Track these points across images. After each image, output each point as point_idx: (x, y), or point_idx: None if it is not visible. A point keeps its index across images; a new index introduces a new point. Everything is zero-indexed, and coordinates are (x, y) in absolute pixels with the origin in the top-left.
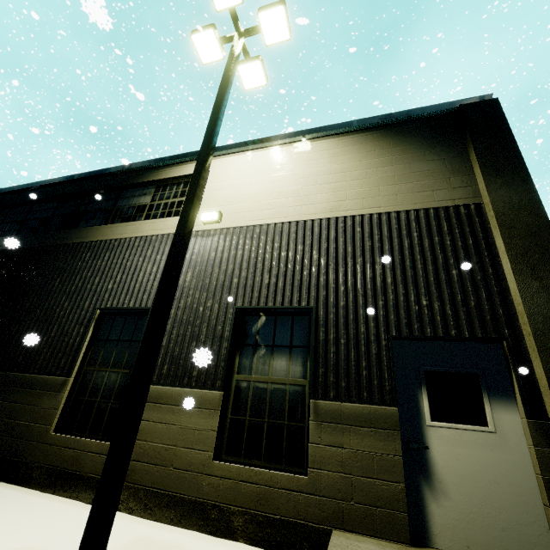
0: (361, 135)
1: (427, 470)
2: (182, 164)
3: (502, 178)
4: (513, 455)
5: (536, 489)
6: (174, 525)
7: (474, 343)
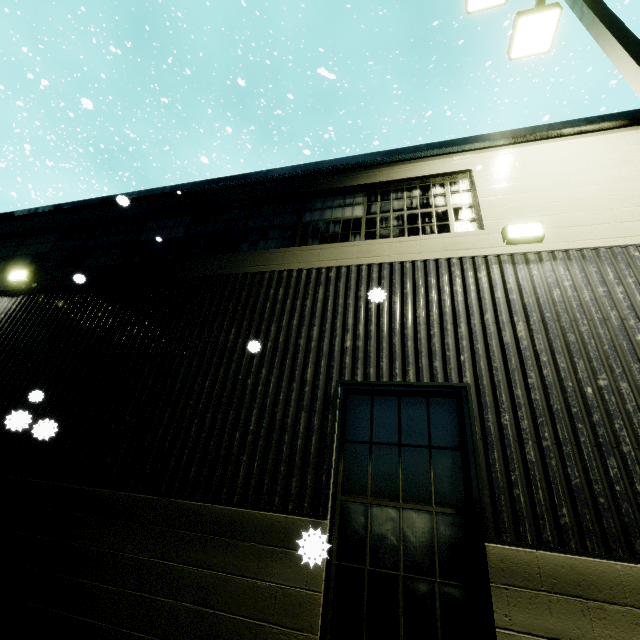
0: None
1: None
2: (411, 162)
3: None
4: None
5: None
6: None
7: None
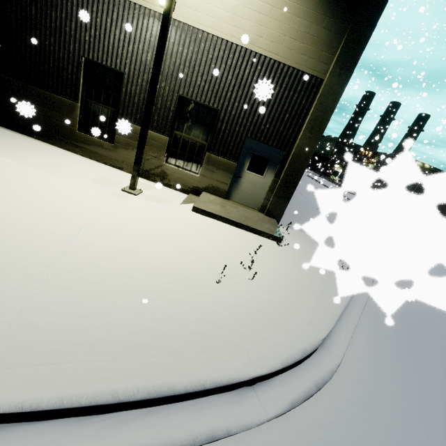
0: None
1: (238, 183)
2: None
3: (340, 70)
4: (264, 185)
5: (265, 194)
6: (147, 179)
7: (276, 149)
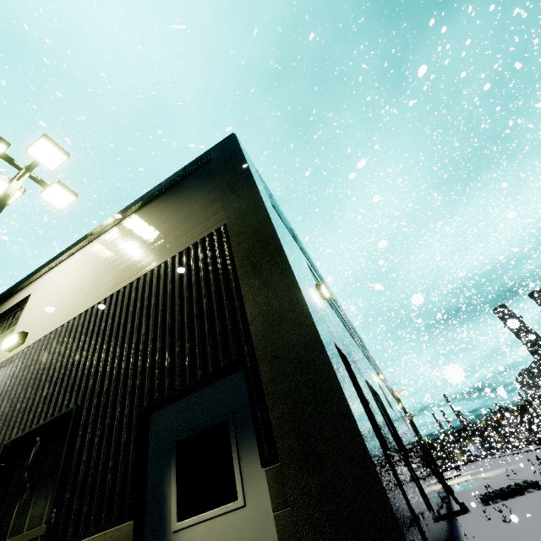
0: (148, 206)
1: None
2: (13, 297)
3: (235, 193)
4: (265, 536)
5: None
6: None
7: (226, 377)
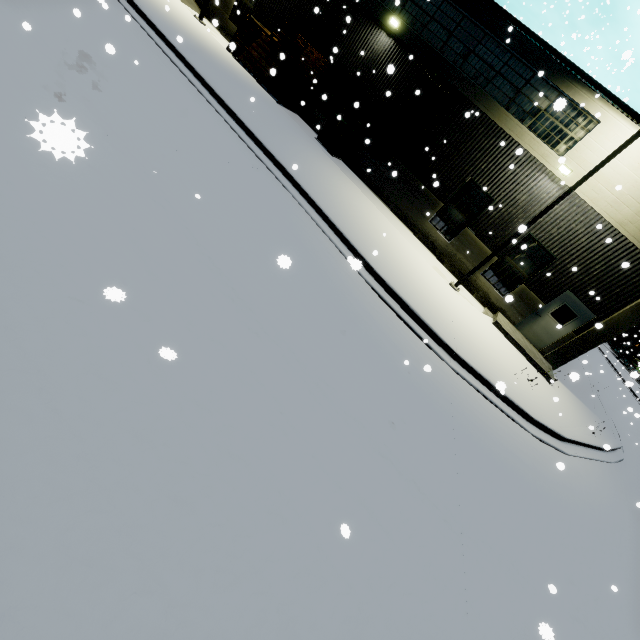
0: None
1: (534, 320)
2: (592, 93)
3: None
4: (559, 333)
5: (554, 341)
6: (457, 280)
7: (589, 310)
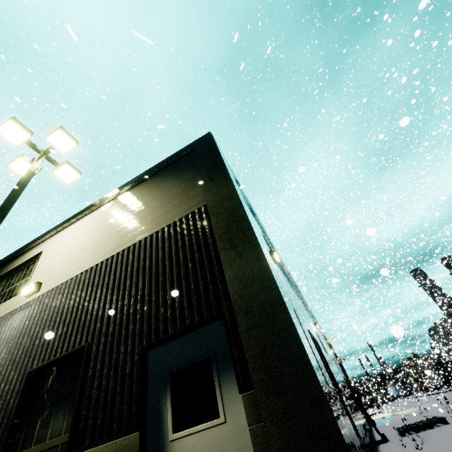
0: (140, 186)
1: None
2: (27, 252)
3: (213, 181)
4: (241, 444)
5: None
6: None
7: (208, 325)
